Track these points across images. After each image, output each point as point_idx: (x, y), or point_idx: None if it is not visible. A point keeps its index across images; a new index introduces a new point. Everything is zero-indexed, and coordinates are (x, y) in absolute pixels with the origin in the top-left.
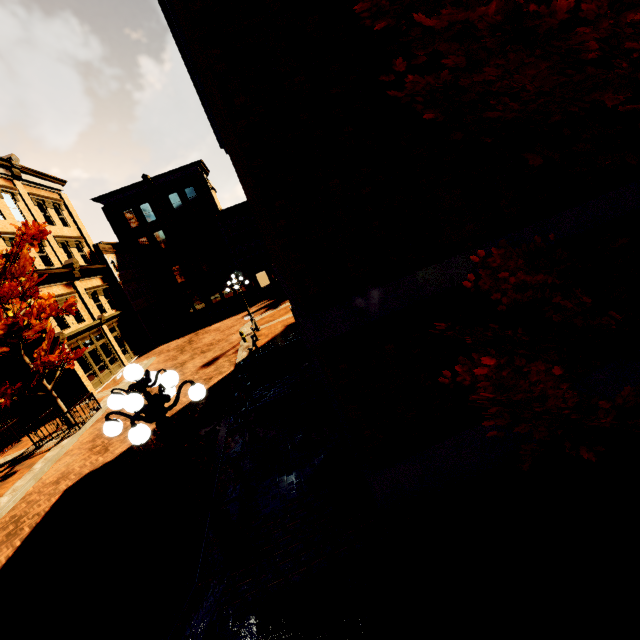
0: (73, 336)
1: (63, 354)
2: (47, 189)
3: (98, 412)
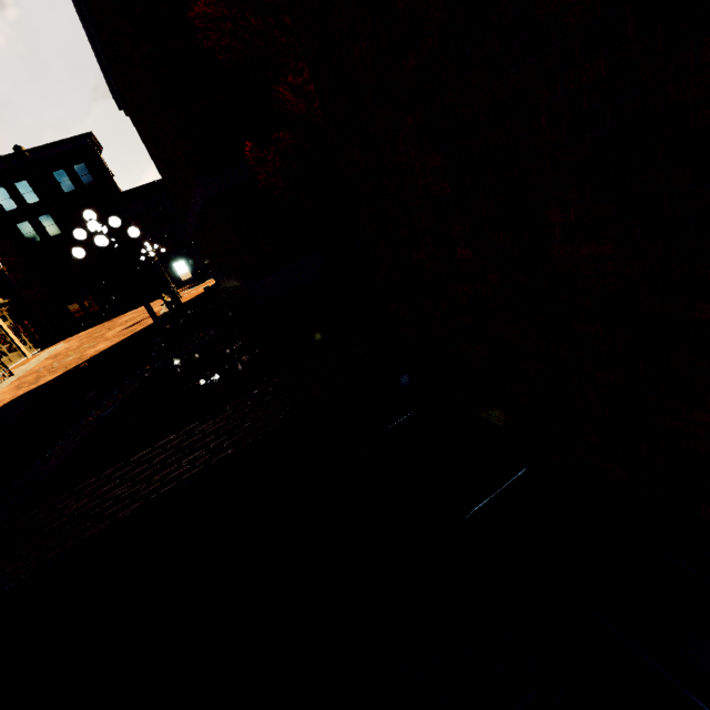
0: None
1: None
2: None
3: (11, 377)
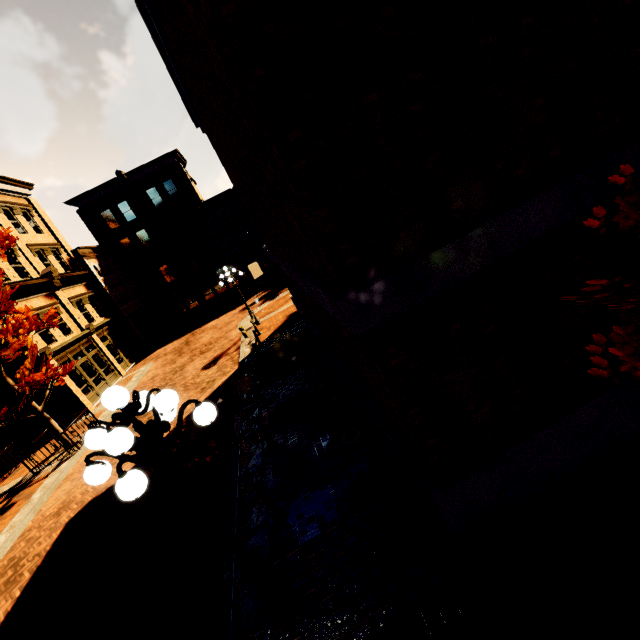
0: (61, 350)
1: (51, 371)
2: (13, 194)
3: None
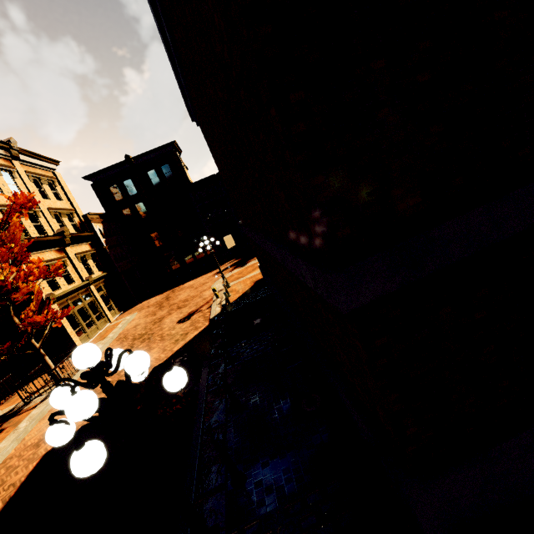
0: (63, 296)
1: (51, 313)
2: (42, 168)
3: None
